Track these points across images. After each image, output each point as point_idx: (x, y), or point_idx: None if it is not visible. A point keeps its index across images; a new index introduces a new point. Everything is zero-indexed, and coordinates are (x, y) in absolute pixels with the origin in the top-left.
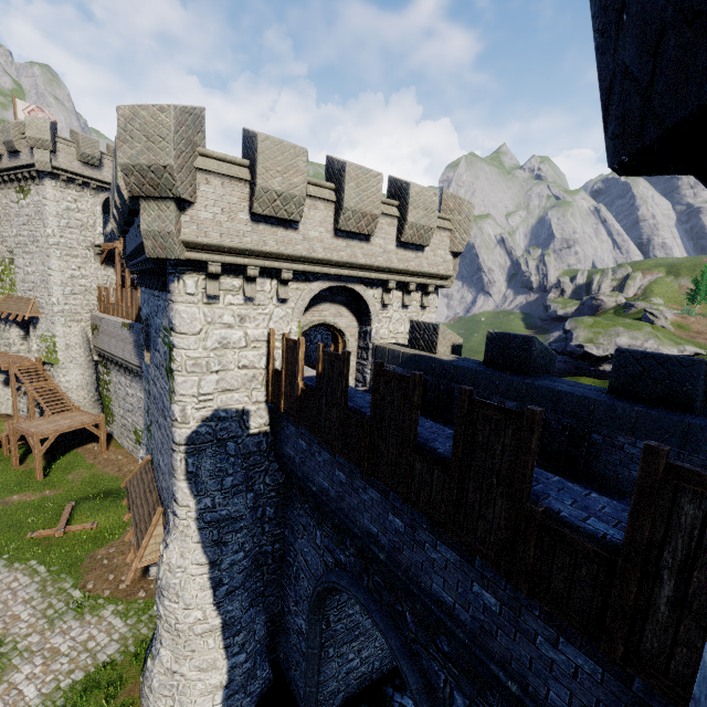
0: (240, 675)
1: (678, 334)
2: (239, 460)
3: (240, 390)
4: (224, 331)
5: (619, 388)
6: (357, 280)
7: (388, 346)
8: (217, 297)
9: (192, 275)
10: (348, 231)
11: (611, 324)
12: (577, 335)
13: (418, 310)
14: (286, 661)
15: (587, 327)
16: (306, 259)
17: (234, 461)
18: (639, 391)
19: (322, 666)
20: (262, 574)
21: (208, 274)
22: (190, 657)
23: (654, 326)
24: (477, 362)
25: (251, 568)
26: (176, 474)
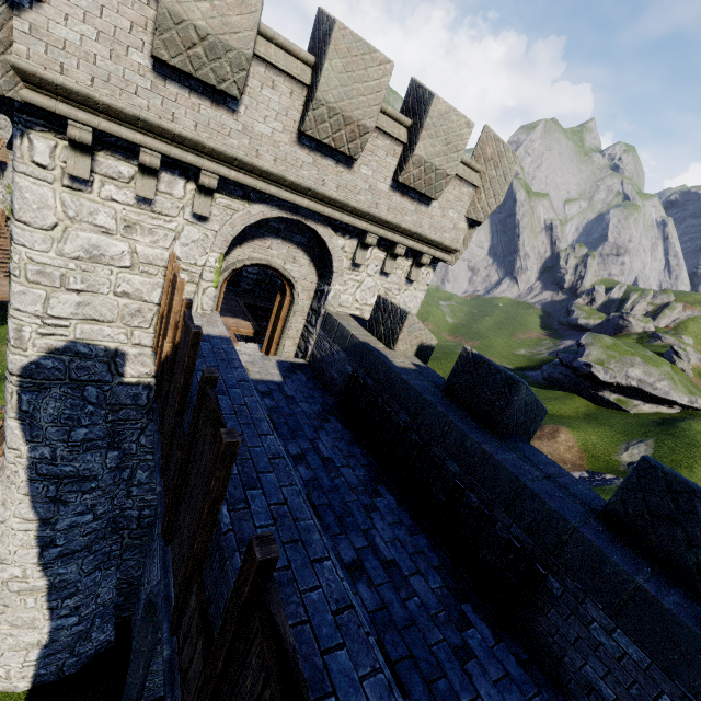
0: (67, 636)
1: (696, 382)
2: (102, 410)
3: (114, 324)
4: (97, 237)
5: (621, 517)
6: (324, 218)
7: (341, 319)
8: (88, 183)
9: (46, 135)
10: (318, 140)
11: (630, 351)
12: (589, 352)
13: (401, 283)
14: (134, 627)
15: (603, 347)
16: (243, 164)
17: (94, 410)
18: (653, 540)
19: (155, 658)
20: (121, 538)
21: (70, 140)
22: (2, 611)
23: (674, 366)
24: (438, 383)
25: (105, 530)
26: (6, 408)
